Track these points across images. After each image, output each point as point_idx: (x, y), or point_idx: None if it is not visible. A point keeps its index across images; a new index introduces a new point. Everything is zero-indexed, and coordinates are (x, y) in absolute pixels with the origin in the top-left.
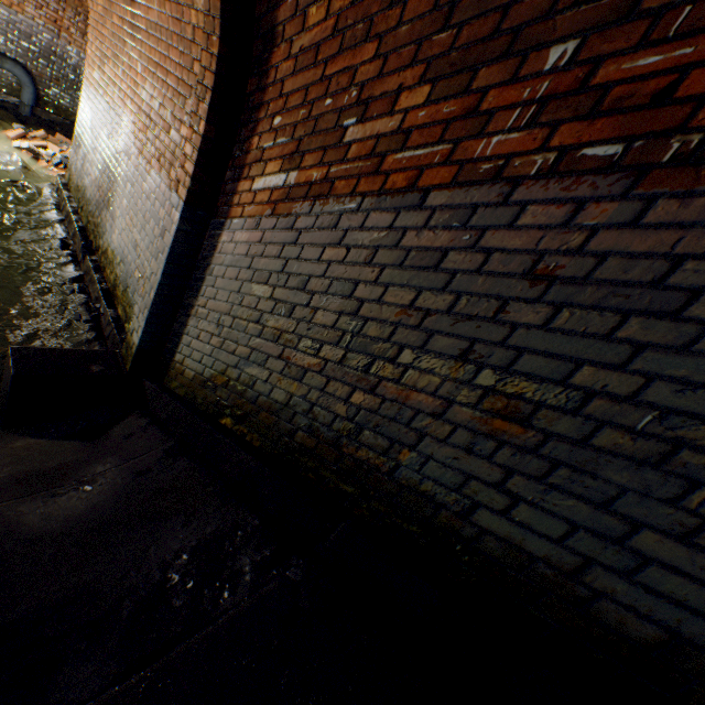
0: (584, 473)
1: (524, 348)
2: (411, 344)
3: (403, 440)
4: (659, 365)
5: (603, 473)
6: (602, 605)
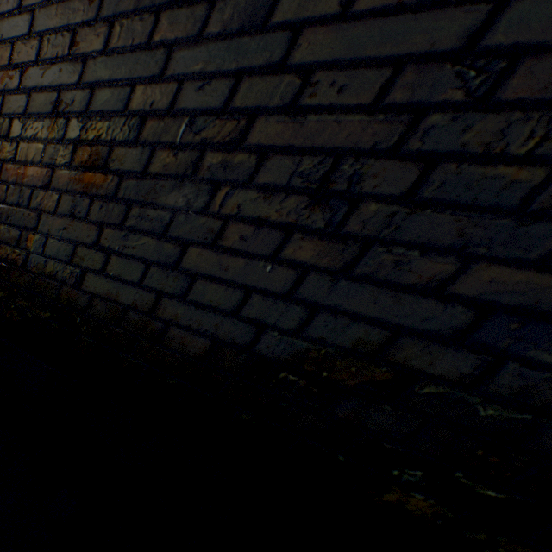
0: (148, 206)
1: (95, 83)
2: (17, 112)
3: (28, 224)
4: (186, 63)
5: (160, 200)
6: (171, 333)
